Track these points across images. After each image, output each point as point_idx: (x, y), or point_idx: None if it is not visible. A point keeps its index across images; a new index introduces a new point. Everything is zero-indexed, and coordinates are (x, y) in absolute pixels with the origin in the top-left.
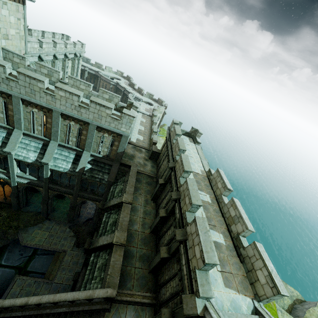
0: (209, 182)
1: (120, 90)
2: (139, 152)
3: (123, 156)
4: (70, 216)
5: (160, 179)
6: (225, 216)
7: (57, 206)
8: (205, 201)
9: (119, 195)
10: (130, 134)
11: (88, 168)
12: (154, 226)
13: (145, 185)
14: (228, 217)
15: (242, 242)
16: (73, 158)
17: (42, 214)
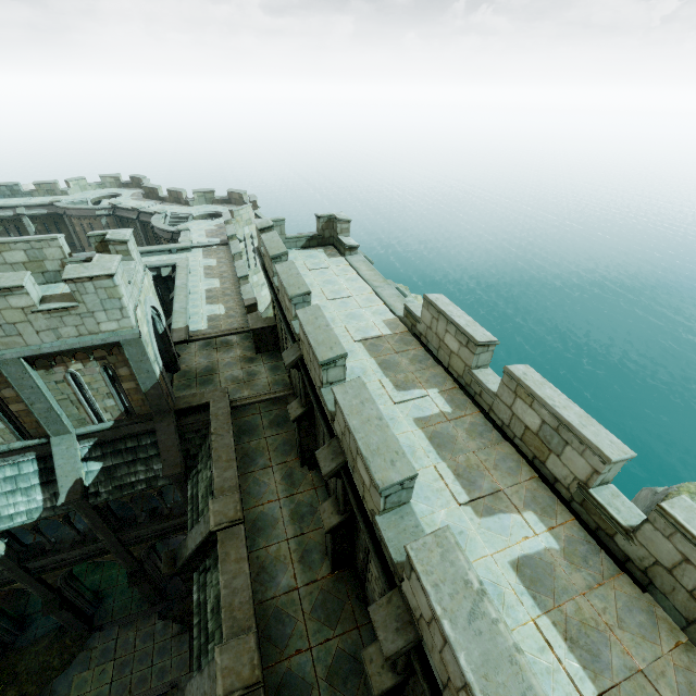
0: (422, 343)
1: (130, 218)
2: (224, 350)
3: (184, 384)
4: (144, 593)
5: (290, 404)
6: (513, 434)
7: (106, 583)
8: (434, 418)
9: (208, 502)
10: (184, 317)
11: (96, 472)
12: (331, 556)
13: (270, 433)
14: (522, 435)
15: (610, 512)
16: (38, 472)
17: (73, 628)
